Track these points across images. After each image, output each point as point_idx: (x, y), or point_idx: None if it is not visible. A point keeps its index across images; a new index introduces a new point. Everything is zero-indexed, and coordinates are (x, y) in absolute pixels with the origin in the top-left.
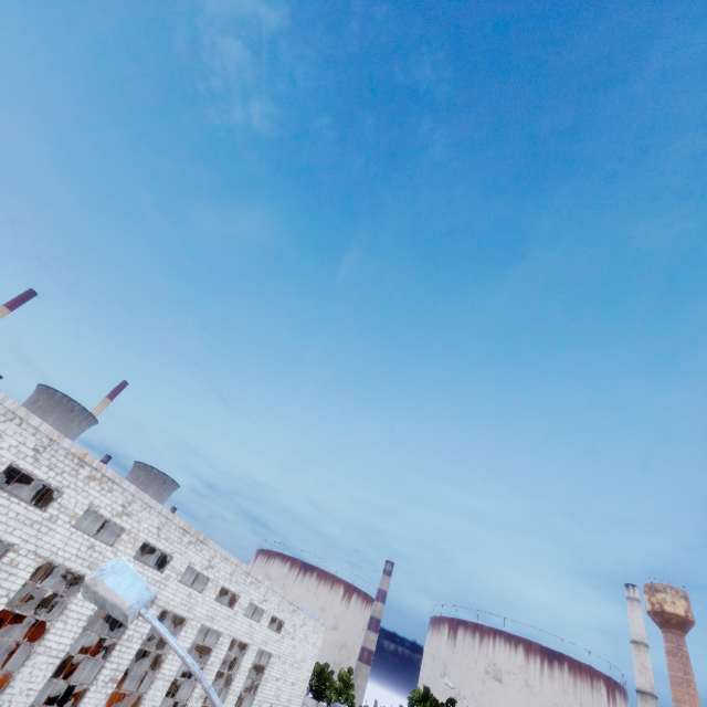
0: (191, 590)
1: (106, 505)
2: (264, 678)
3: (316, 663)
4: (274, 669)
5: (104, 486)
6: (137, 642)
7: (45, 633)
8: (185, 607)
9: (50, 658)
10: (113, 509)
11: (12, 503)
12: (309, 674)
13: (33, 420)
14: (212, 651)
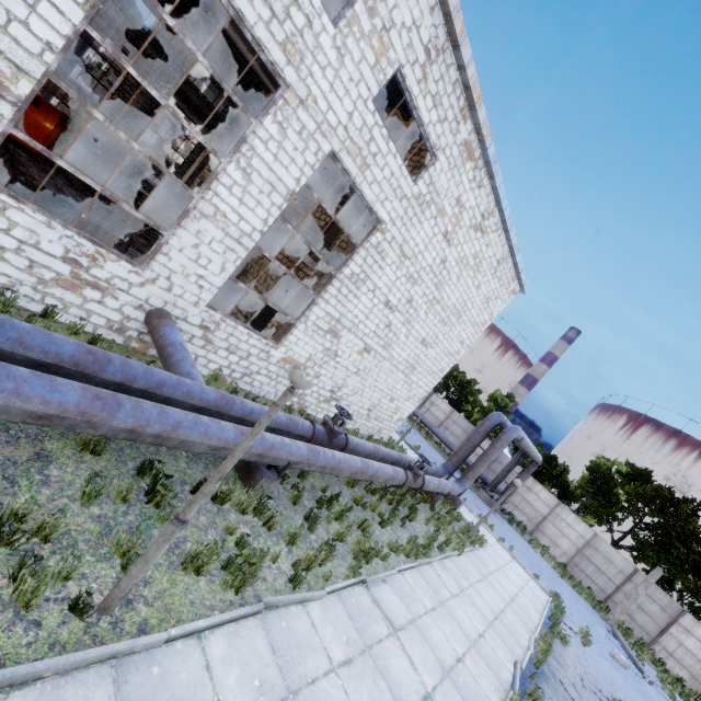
0: None
1: None
2: (349, 273)
3: (461, 372)
4: (382, 275)
5: None
6: None
7: None
8: None
9: None
10: None
11: None
12: (460, 350)
13: None
14: None
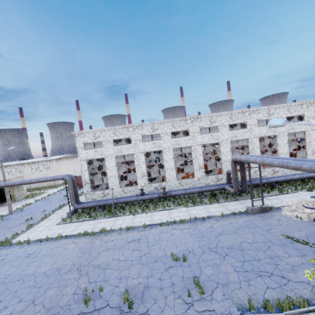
0: None
1: (261, 117)
2: None
3: None
4: None
5: (255, 113)
6: (314, 142)
7: (277, 151)
8: None
9: (284, 155)
10: (265, 116)
11: (237, 131)
12: None
13: (222, 113)
14: None
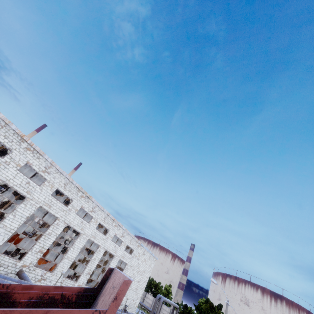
0: (83, 220)
1: (36, 164)
2: None
3: (154, 280)
4: (128, 271)
5: (35, 155)
6: (53, 237)
7: (4, 218)
8: (79, 227)
9: (6, 231)
10: (40, 168)
11: None
12: (147, 279)
13: None
14: (94, 253)
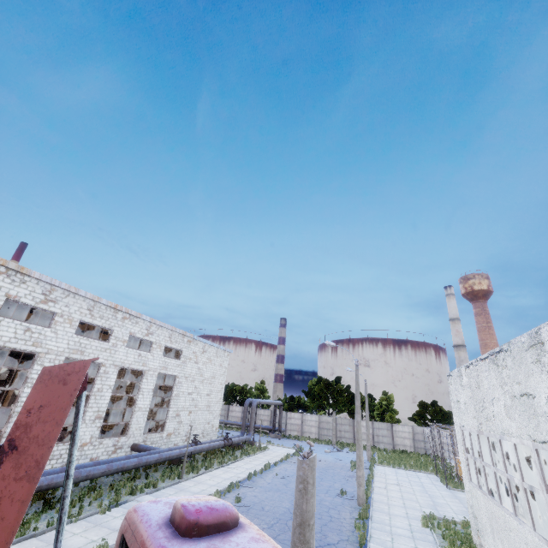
0: (28, 325)
1: None
2: (174, 395)
3: (237, 385)
4: (183, 387)
5: None
6: None
7: None
8: (25, 342)
9: None
10: None
11: None
12: (223, 386)
13: None
14: (95, 380)
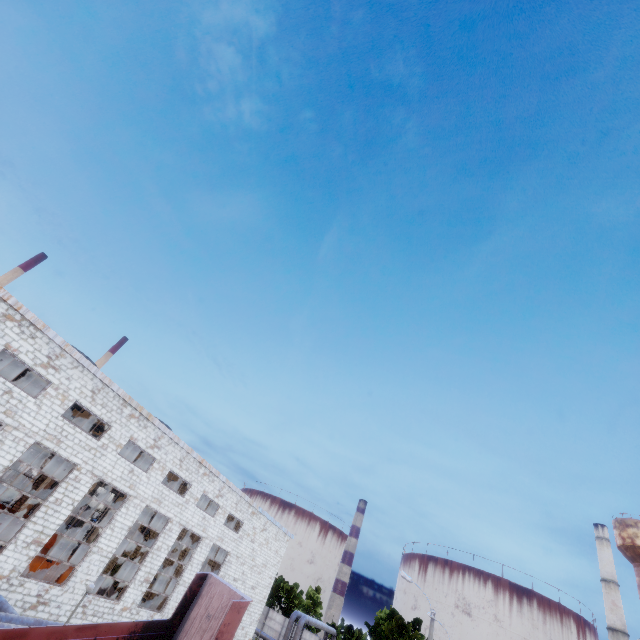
0: (134, 466)
1: (27, 351)
2: (220, 576)
3: (285, 582)
4: (231, 569)
5: (24, 330)
6: (67, 508)
7: None
8: (126, 482)
9: None
10: (36, 358)
11: None
12: (271, 581)
13: None
14: (159, 536)
